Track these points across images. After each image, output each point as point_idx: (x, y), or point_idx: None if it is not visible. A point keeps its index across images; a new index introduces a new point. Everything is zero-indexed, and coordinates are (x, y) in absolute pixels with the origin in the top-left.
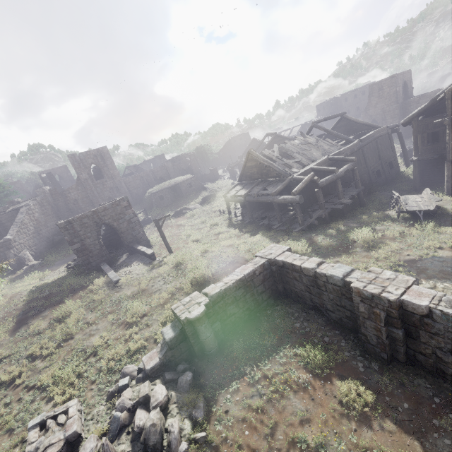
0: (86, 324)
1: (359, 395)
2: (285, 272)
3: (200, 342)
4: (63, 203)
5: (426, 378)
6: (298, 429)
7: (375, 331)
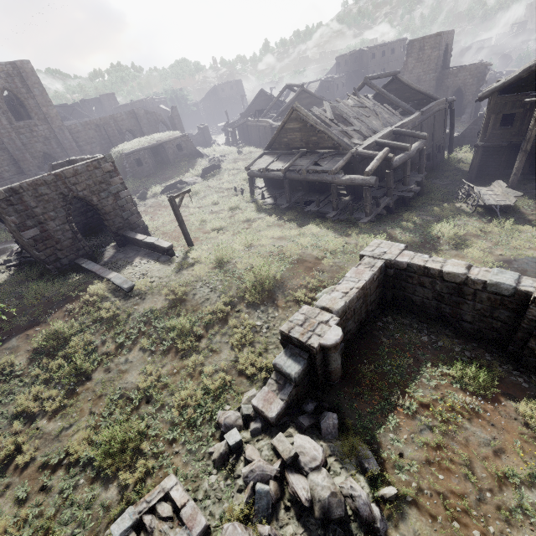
0: (104, 356)
1: None
2: (406, 276)
3: (324, 372)
4: None
5: None
6: (496, 461)
7: None
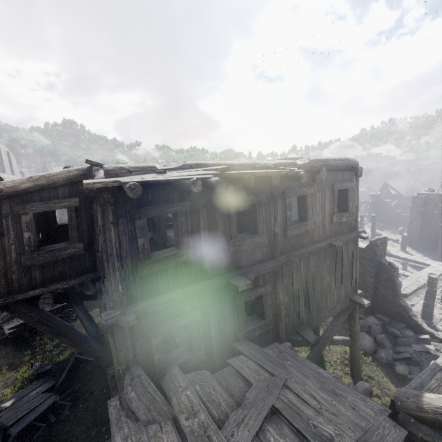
0: None
1: None
2: None
3: None
4: None
5: None
6: None
7: None
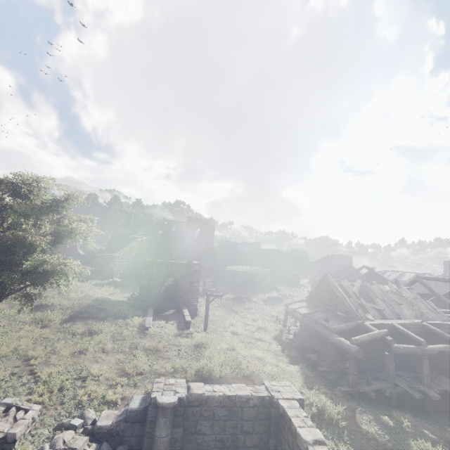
0: (102, 349)
1: None
2: (282, 425)
3: (153, 437)
4: (164, 246)
5: None
6: None
7: None
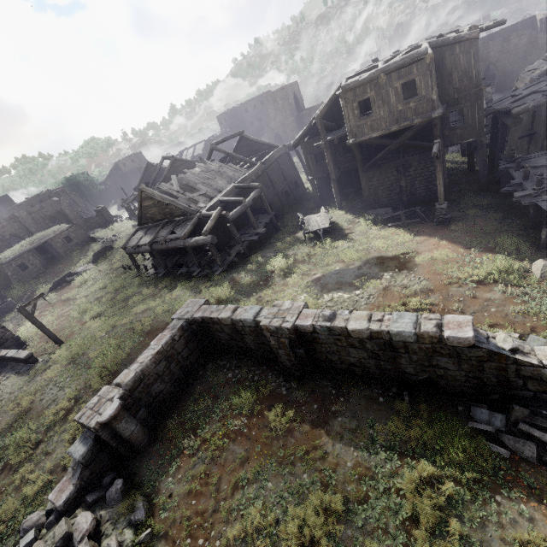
0: None
1: (284, 416)
2: (207, 327)
3: (125, 441)
4: None
5: (327, 378)
6: (239, 471)
7: (287, 357)
